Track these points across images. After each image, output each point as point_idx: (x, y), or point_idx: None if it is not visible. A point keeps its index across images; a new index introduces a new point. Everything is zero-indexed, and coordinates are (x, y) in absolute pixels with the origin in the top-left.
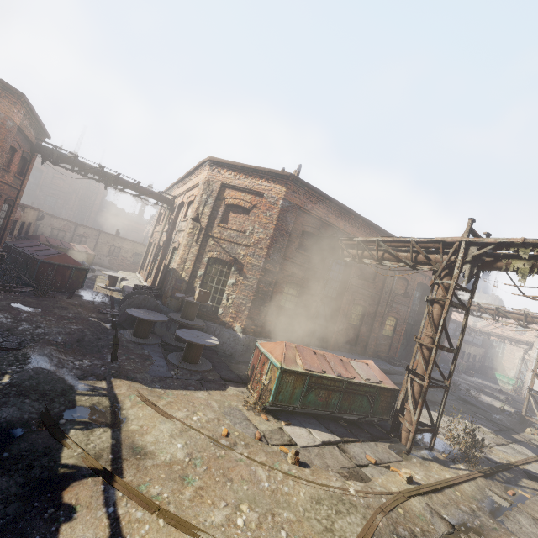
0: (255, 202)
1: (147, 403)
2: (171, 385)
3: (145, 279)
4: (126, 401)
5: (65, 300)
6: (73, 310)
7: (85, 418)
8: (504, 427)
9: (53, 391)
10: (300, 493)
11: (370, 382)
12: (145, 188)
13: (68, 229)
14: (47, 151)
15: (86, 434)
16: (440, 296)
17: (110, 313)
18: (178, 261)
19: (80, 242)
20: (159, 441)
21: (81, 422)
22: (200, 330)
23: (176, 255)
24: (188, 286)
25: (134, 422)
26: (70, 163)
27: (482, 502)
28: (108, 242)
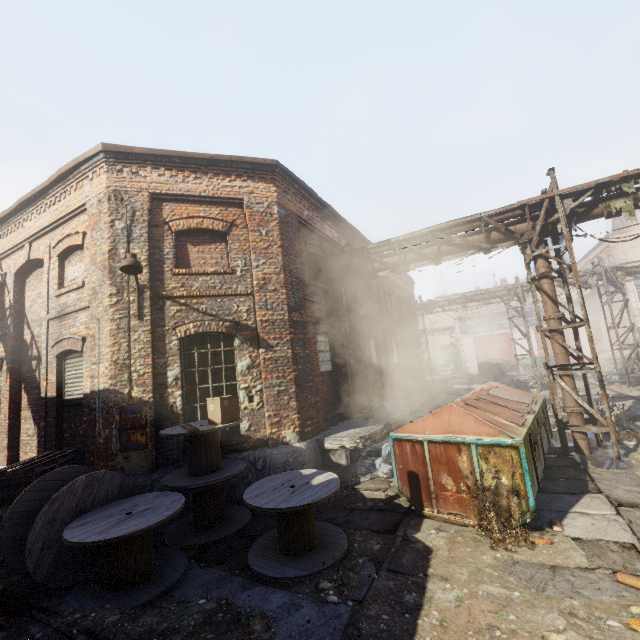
0: (231, 217)
1: None
2: (388, 632)
3: None
4: None
5: None
6: None
7: None
8: None
9: None
10: None
11: (535, 403)
12: None
13: None
14: None
15: None
16: (545, 268)
17: None
18: (110, 371)
19: None
20: None
21: None
22: None
23: (84, 365)
24: (156, 410)
25: None
26: None
27: None
28: None
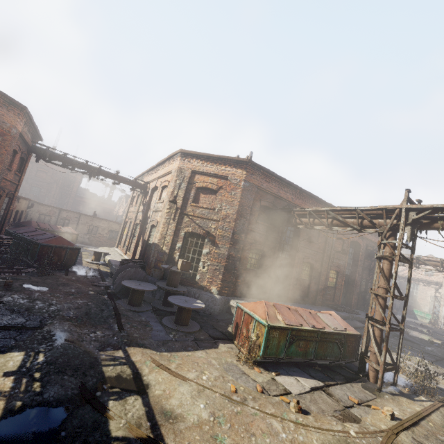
0: (221, 184)
1: (162, 368)
2: (173, 348)
3: (124, 252)
4: (143, 367)
5: (64, 277)
6: (74, 286)
7: (115, 388)
8: (438, 357)
9: (83, 365)
10: (313, 441)
11: (337, 330)
12: (122, 177)
13: (53, 213)
14: (41, 151)
15: (121, 403)
16: (388, 253)
17: (103, 286)
18: (159, 237)
19: (63, 224)
20: (183, 404)
21: (113, 392)
22: (182, 295)
23: (155, 232)
24: (169, 257)
25: (156, 387)
26: (60, 160)
27: None
28: (87, 222)
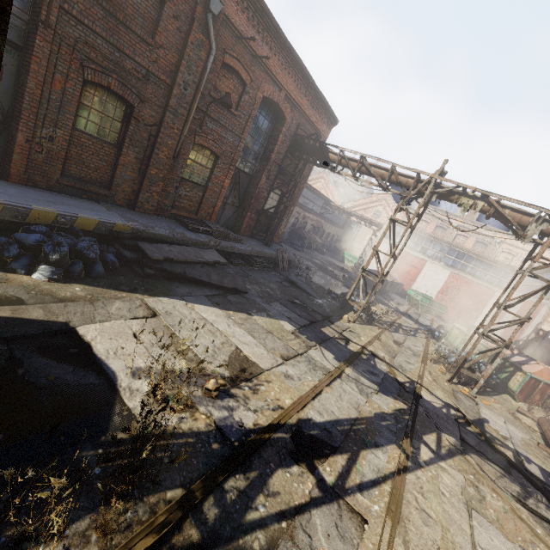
0: None
1: None
2: None
3: None
4: None
5: None
6: None
7: None
8: (320, 316)
9: None
10: None
11: None
12: None
13: None
14: None
15: None
16: None
17: None
18: None
19: None
20: None
21: None
22: None
23: None
24: None
25: None
26: None
27: None
28: None
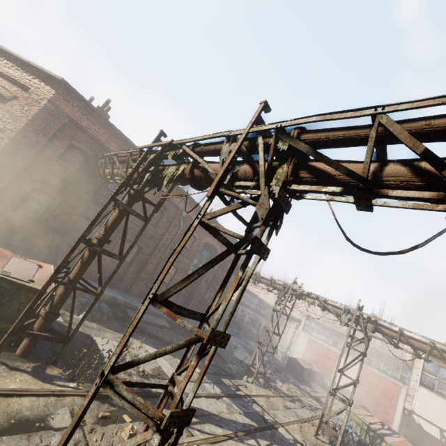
0: (19, 95)
1: None
2: None
3: None
4: None
5: None
6: None
7: None
8: (226, 373)
9: None
10: None
11: (8, 276)
12: None
13: None
14: None
15: None
16: (123, 201)
17: None
18: None
19: None
20: None
21: None
22: None
23: None
24: None
25: None
26: None
27: (20, 418)
28: None
